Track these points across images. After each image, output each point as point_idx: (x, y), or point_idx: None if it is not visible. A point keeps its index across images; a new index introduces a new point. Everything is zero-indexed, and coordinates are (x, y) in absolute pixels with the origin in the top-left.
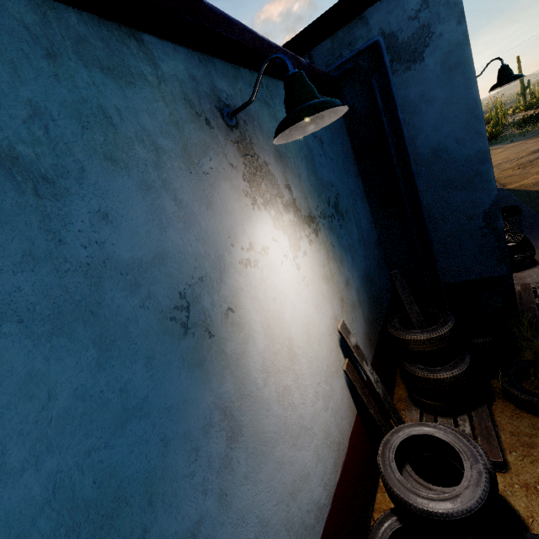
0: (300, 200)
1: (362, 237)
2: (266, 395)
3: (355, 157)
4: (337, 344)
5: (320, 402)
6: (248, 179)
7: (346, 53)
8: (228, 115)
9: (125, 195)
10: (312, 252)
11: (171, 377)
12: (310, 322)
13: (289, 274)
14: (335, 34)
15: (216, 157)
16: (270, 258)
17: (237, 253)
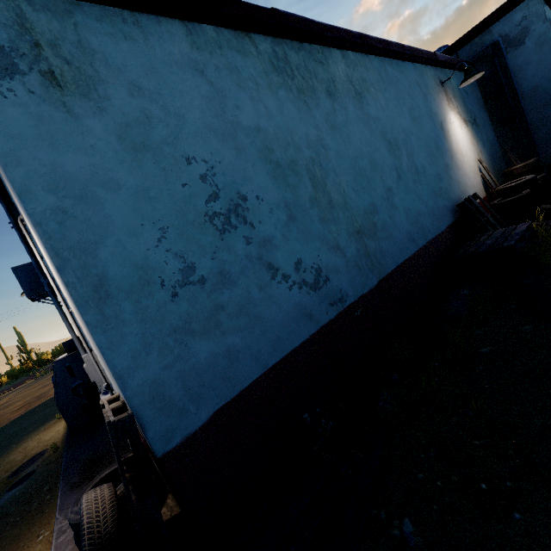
0: (461, 112)
1: (488, 140)
2: (457, 157)
3: (484, 102)
4: (477, 167)
5: (471, 175)
6: (447, 102)
7: (479, 49)
8: (442, 83)
9: (431, 100)
10: (466, 131)
11: (441, 136)
12: (467, 151)
13: (459, 133)
14: (472, 41)
15: (441, 94)
16: (454, 126)
17: (447, 120)
